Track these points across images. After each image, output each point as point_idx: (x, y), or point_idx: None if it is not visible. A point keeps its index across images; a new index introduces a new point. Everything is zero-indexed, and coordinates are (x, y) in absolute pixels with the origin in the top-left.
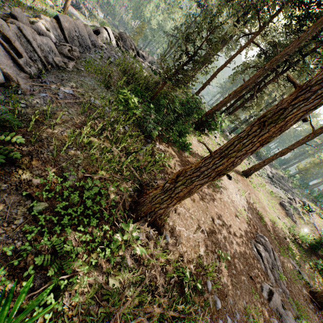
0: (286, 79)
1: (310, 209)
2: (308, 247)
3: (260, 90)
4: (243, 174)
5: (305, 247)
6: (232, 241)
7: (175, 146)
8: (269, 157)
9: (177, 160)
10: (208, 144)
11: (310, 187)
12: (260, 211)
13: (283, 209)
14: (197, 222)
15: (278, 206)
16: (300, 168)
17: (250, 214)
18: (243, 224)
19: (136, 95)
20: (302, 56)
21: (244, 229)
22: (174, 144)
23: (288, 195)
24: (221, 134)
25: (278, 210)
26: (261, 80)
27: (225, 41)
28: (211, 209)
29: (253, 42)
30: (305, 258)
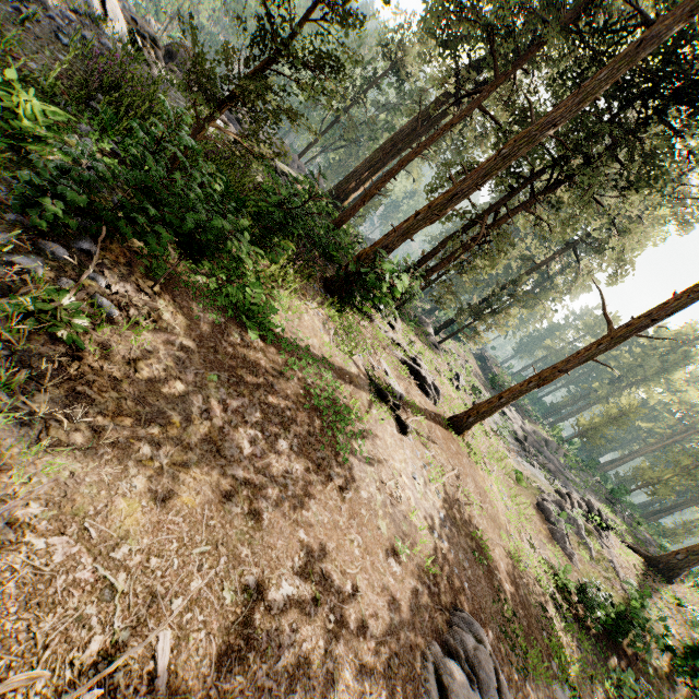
0: (552, 207)
1: (603, 522)
2: (600, 631)
3: (496, 225)
4: (451, 426)
5: (593, 630)
6: (333, 674)
7: (207, 304)
8: (513, 387)
9: (191, 346)
10: (361, 335)
11: (601, 469)
12: (481, 527)
13: (545, 521)
14: (132, 612)
15: (533, 513)
16: (582, 425)
17: (447, 542)
18: (411, 583)
19: (110, 135)
20: (587, 158)
21: (410, 603)
22: (211, 299)
23: (556, 485)
24: (411, 326)
25: (532, 523)
26: (498, 203)
27: (431, 120)
28: (278, 534)
29: (480, 108)
30: (593, 666)
